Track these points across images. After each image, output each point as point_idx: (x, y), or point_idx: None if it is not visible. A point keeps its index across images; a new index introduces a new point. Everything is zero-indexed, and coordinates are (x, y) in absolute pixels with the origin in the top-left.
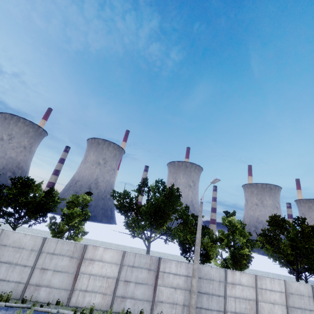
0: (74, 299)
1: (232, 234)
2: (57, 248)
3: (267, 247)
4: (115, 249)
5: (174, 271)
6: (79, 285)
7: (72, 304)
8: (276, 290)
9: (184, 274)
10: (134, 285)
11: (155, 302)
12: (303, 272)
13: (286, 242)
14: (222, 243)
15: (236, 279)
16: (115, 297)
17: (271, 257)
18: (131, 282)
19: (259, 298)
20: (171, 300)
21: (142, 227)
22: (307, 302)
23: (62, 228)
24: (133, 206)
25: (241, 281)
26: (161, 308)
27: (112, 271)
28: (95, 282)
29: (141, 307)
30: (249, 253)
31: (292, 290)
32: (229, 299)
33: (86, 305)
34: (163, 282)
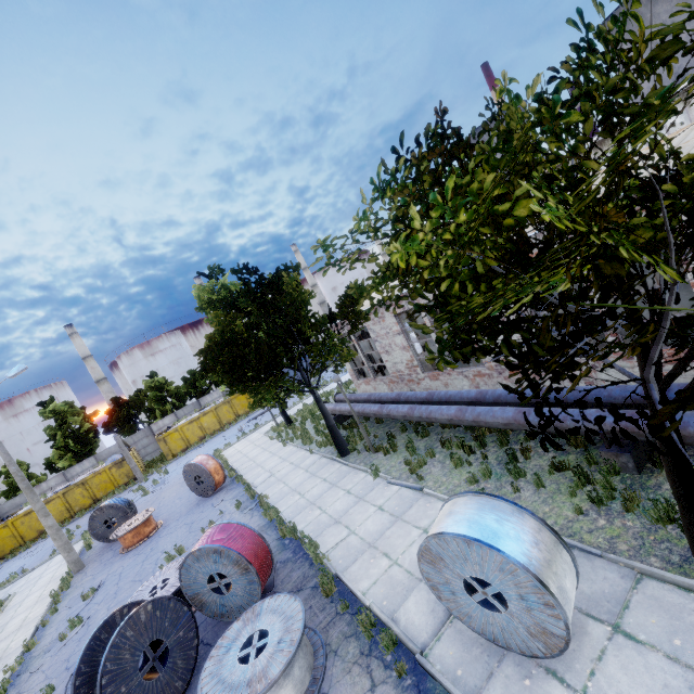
0: None
1: None
2: None
3: None
4: None
5: None
6: None
7: None
8: None
9: None
10: None
11: None
12: None
13: None
14: None
15: None
16: None
17: None
18: None
19: None
20: None
21: None
22: None
23: None
24: None
25: None
26: None
27: None
28: None
29: None
30: None
31: None
32: None
33: None
34: None
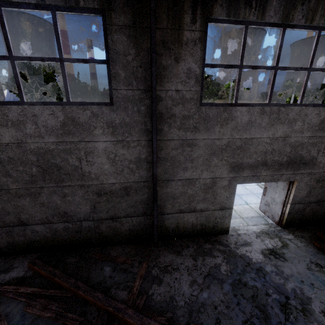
0: None
1: None
2: None
3: None
4: None
5: None
6: None
7: None
8: None
9: None
10: None
11: None
12: None
13: None
14: None
15: None
16: None
17: None
18: None
19: None
20: None
21: None
22: None
23: None
24: None
25: None
26: None
27: None
28: None
29: None
30: None
31: None
32: None
33: None
34: None
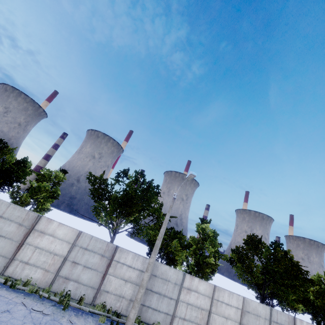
0: (12, 269)
1: (202, 242)
2: (7, 211)
3: (237, 264)
4: (70, 227)
5: (129, 263)
6: (21, 256)
7: (8, 274)
8: (233, 305)
9: (139, 268)
10: (82, 268)
11: (100, 290)
12: (268, 296)
13: (261, 266)
14: (190, 248)
15: (193, 286)
16: (58, 276)
17: (240, 276)
18: (80, 264)
19: (213, 310)
20: (119, 292)
21: (109, 214)
22: (262, 324)
23: (25, 199)
24: (108, 195)
25: (198, 288)
26: (105, 298)
27: (61, 248)
28: (39, 256)
29: (83, 292)
30: (214, 263)
31: (249, 308)
32: (181, 304)
33: (23, 278)
34: (114, 271)
